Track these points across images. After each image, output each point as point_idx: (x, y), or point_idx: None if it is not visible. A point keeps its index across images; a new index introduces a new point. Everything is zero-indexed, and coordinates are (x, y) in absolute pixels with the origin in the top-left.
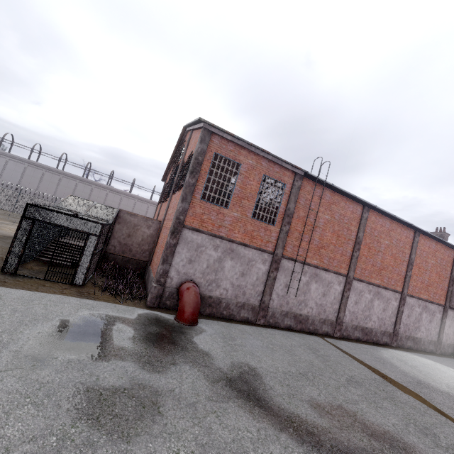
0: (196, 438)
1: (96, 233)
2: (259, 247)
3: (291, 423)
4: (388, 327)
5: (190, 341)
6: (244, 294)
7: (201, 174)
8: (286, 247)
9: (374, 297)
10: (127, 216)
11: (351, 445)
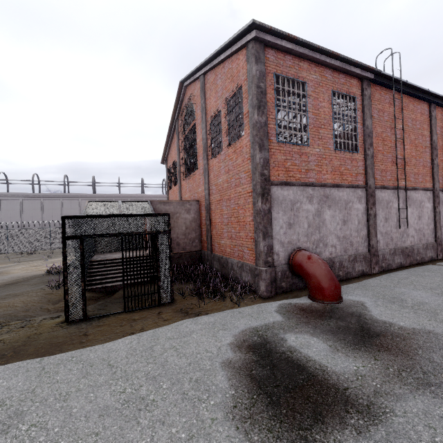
0: None
1: (164, 228)
2: (352, 184)
3: None
4: None
5: (382, 322)
6: (351, 244)
7: (267, 107)
8: (375, 175)
9: None
10: (160, 206)
11: None
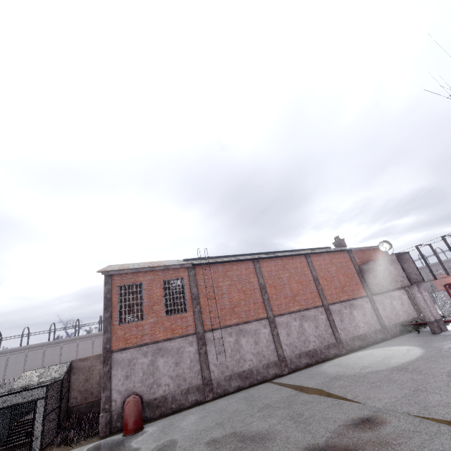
0: None
1: (43, 395)
2: (182, 335)
3: None
4: (329, 339)
5: (127, 446)
6: (185, 380)
7: (113, 306)
8: (205, 322)
9: (301, 322)
10: (80, 363)
11: None
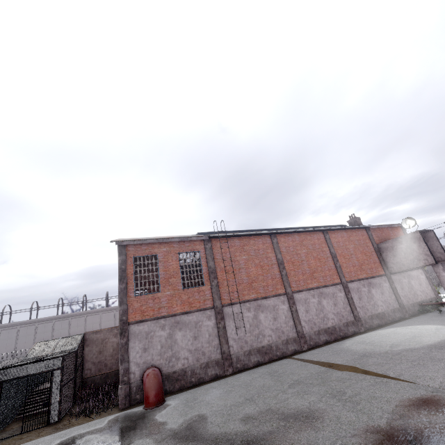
0: None
1: (59, 366)
2: (200, 308)
3: (215, 441)
4: (348, 317)
5: (151, 420)
6: (204, 354)
7: (128, 277)
8: (223, 297)
9: (320, 299)
10: (93, 336)
11: (259, 433)
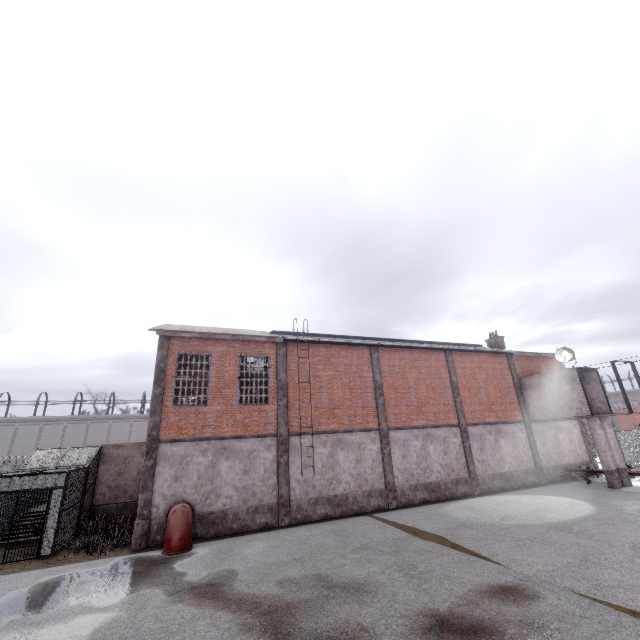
0: (122, 635)
1: (61, 484)
2: (258, 434)
3: (238, 602)
4: (460, 472)
5: (168, 568)
6: (254, 494)
7: (167, 380)
8: (292, 423)
9: (425, 442)
10: (113, 451)
11: (294, 600)
